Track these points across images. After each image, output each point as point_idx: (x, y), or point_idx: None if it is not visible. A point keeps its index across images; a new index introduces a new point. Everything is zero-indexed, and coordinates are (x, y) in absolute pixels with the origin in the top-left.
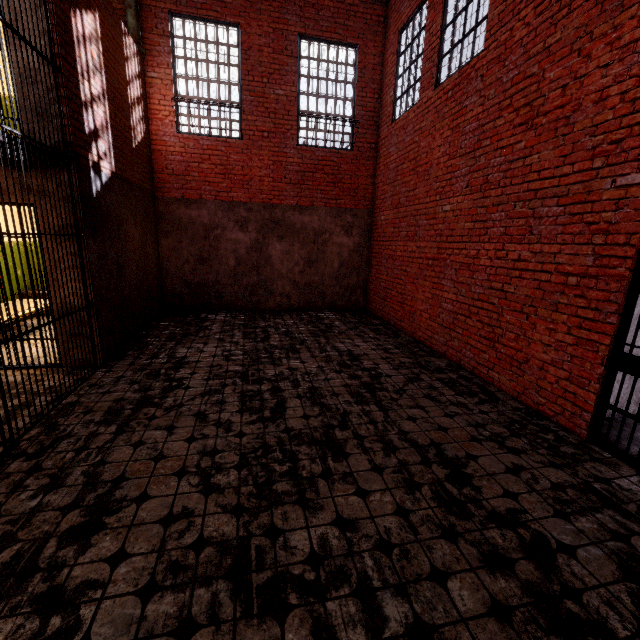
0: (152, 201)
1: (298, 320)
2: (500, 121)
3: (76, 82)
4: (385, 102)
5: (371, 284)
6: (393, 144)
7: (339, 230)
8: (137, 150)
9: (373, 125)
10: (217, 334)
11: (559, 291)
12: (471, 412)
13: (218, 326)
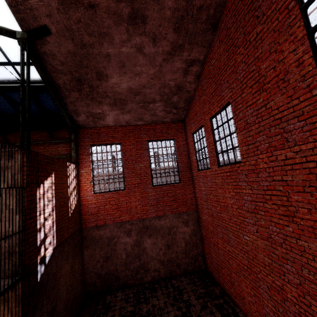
0: (80, 232)
1: (167, 297)
2: (267, 205)
3: (35, 223)
4: (192, 160)
5: (206, 254)
6: (201, 181)
7: (181, 224)
8: (72, 215)
9: (188, 169)
10: None
11: None
12: None
13: None
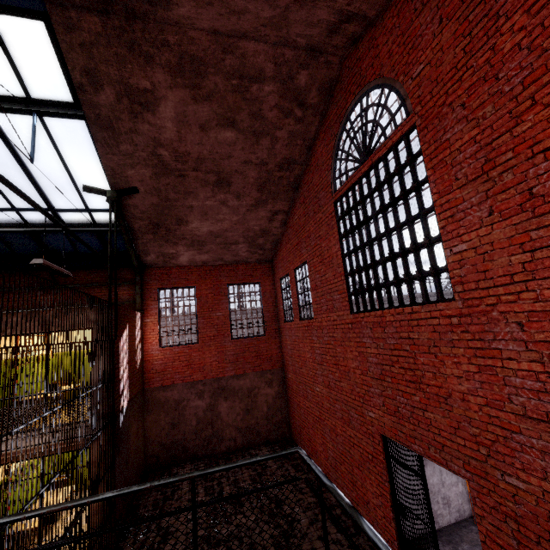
0: (143, 393)
1: None
2: (327, 357)
3: (119, 373)
4: (279, 308)
5: (291, 419)
6: (287, 335)
7: (264, 385)
8: (138, 371)
9: (275, 319)
10: (187, 494)
11: (368, 461)
12: (343, 548)
13: (187, 483)
